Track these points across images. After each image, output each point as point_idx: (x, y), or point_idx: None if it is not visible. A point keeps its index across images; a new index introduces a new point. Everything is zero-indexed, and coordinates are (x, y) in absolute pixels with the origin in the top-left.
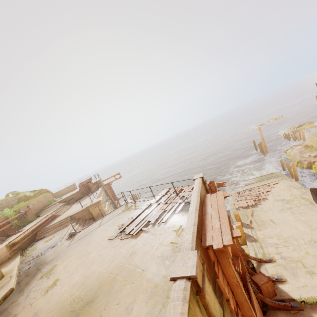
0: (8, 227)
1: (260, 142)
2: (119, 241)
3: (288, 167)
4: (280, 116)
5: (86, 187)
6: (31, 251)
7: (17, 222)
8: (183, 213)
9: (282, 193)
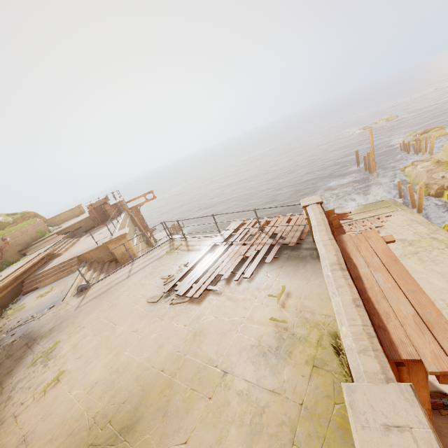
0: None
1: (369, 153)
2: (167, 307)
3: (411, 193)
4: (394, 115)
5: (100, 211)
6: (17, 311)
7: None
8: (280, 264)
9: (400, 231)
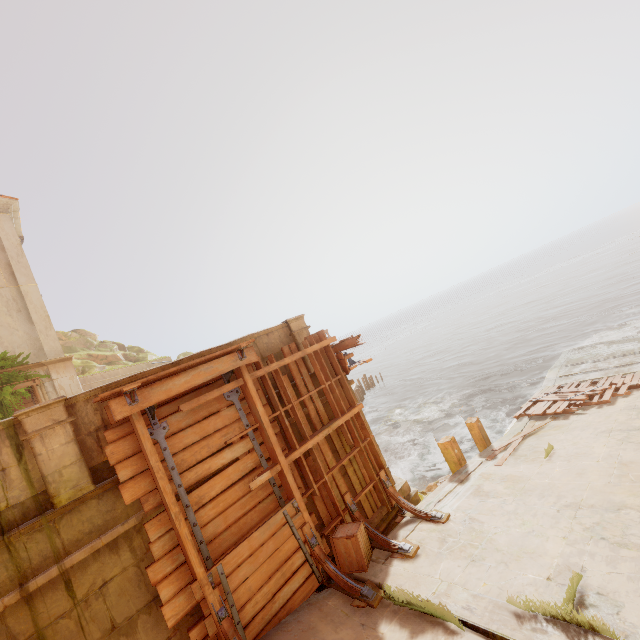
0: None
1: None
2: None
3: None
4: None
5: None
6: None
7: None
8: None
9: None
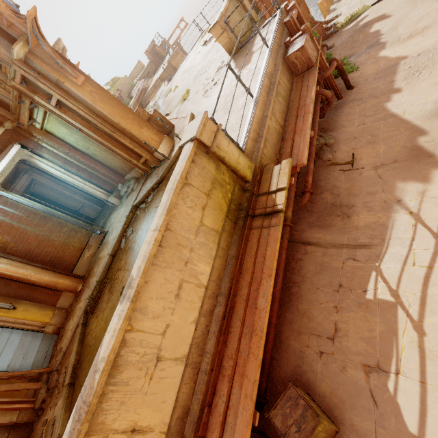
0: None
1: None
2: (205, 48)
3: None
4: None
5: (154, 55)
6: (148, 109)
7: None
8: None
9: None
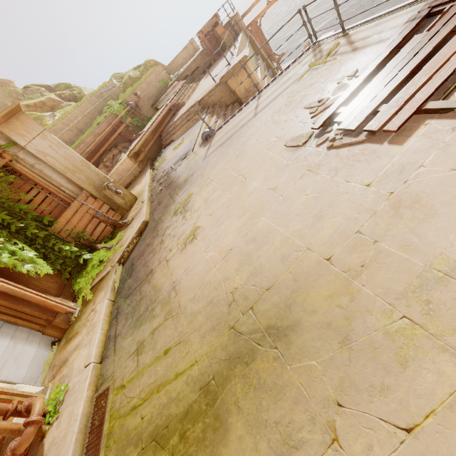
0: (125, 130)
1: None
2: (323, 152)
3: None
4: None
5: (213, 39)
6: (161, 163)
7: (133, 121)
8: None
9: None
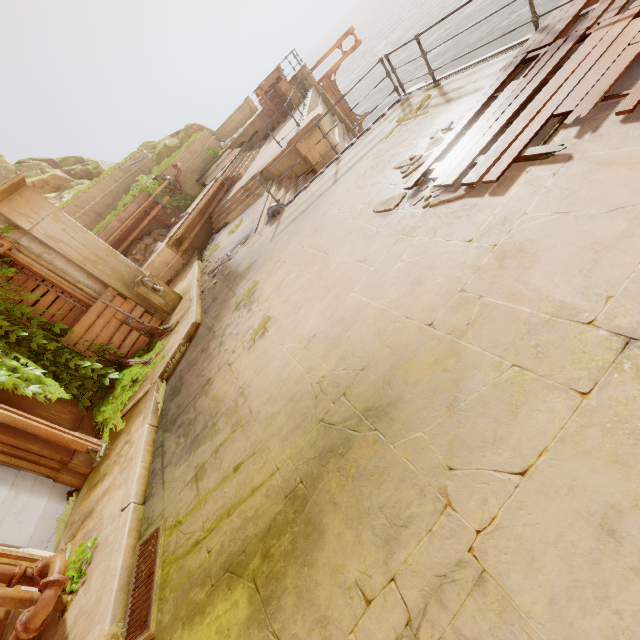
0: (161, 212)
1: None
2: (418, 213)
3: None
4: None
5: (275, 98)
6: (213, 252)
7: (171, 201)
8: None
9: None
